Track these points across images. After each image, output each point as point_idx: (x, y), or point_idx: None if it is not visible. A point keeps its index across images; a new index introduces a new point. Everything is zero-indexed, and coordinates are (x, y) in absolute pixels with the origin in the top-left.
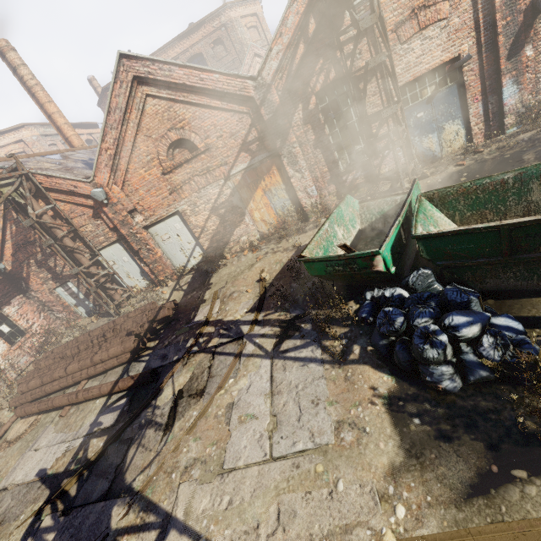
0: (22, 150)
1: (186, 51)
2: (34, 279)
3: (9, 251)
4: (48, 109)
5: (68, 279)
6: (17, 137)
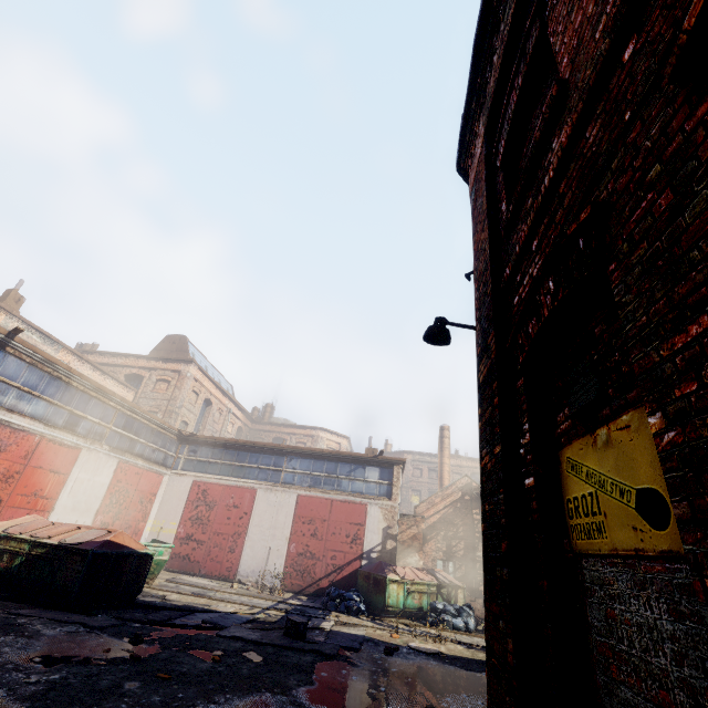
0: (335, 448)
1: (475, 467)
2: (431, 543)
3: (434, 519)
4: (444, 460)
5: (454, 559)
6: (340, 440)
